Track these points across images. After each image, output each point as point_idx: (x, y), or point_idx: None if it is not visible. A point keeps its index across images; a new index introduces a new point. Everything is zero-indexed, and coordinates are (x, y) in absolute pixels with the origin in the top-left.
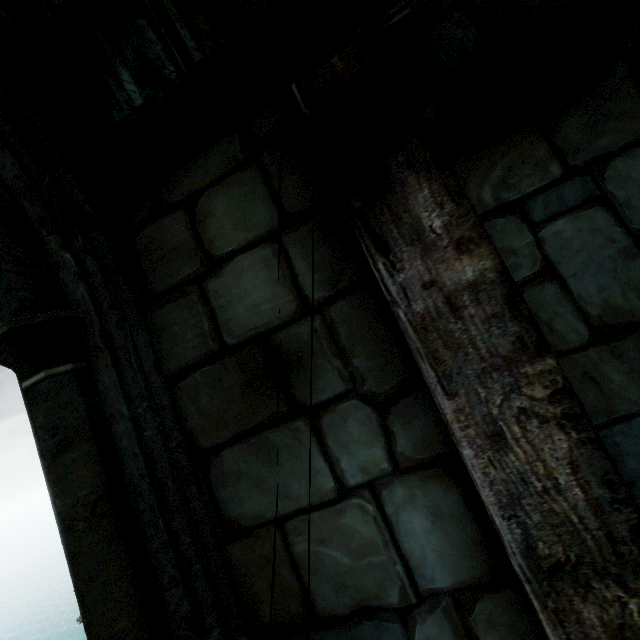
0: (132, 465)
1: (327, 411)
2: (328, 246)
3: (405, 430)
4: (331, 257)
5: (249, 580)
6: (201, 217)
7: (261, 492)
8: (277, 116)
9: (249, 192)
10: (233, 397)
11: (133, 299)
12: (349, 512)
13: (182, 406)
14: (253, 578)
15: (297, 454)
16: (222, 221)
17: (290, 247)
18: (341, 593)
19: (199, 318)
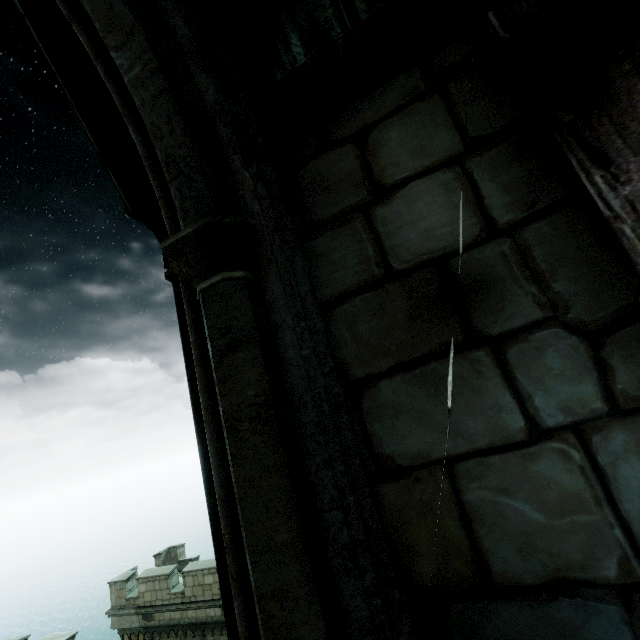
0: (296, 375)
1: (516, 341)
2: (524, 166)
3: (628, 364)
4: (527, 177)
5: (404, 527)
6: (372, 148)
7: (425, 428)
8: (465, 47)
9: (429, 120)
10: (397, 324)
11: (293, 227)
12: (545, 458)
13: (335, 333)
14: (409, 526)
15: (475, 387)
16: (396, 150)
17: (475, 170)
18: (528, 557)
19: (363, 244)
